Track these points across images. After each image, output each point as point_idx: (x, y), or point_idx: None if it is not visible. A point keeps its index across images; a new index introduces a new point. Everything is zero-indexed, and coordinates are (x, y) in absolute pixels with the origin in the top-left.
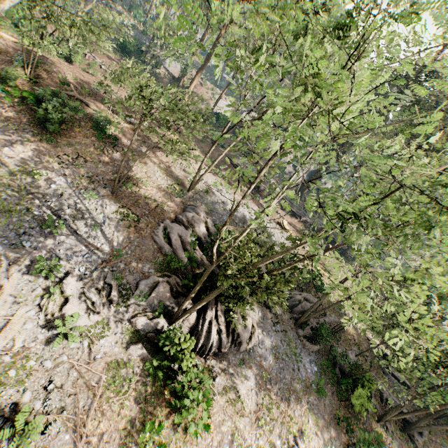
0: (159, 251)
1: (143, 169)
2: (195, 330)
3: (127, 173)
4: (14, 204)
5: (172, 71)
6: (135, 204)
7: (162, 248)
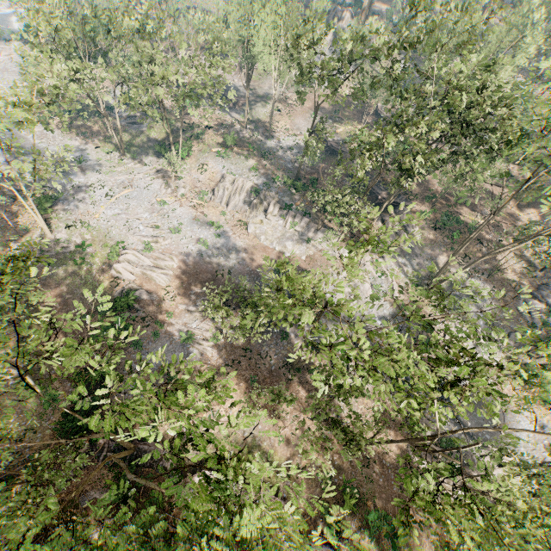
0: (520, 316)
1: (503, 257)
2: (547, 367)
3: (502, 270)
4: (448, 289)
5: None
6: (501, 285)
7: (522, 314)
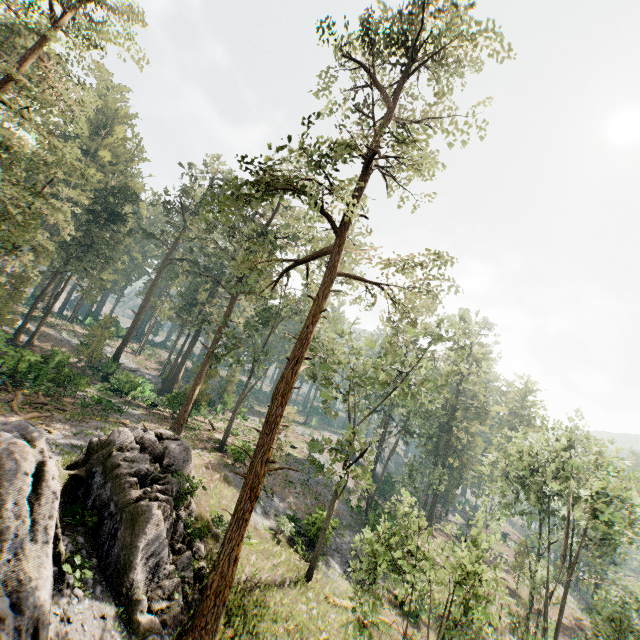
0: None
1: None
2: None
3: None
4: None
5: (353, 486)
6: None
7: None
